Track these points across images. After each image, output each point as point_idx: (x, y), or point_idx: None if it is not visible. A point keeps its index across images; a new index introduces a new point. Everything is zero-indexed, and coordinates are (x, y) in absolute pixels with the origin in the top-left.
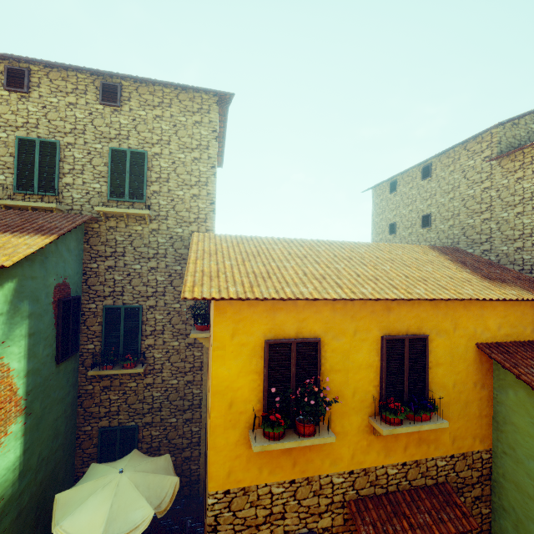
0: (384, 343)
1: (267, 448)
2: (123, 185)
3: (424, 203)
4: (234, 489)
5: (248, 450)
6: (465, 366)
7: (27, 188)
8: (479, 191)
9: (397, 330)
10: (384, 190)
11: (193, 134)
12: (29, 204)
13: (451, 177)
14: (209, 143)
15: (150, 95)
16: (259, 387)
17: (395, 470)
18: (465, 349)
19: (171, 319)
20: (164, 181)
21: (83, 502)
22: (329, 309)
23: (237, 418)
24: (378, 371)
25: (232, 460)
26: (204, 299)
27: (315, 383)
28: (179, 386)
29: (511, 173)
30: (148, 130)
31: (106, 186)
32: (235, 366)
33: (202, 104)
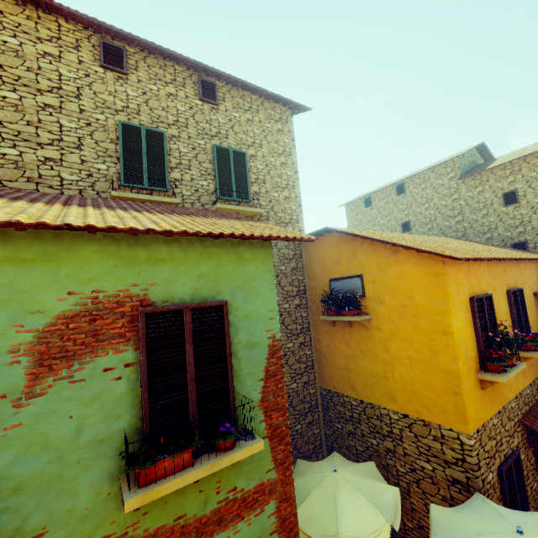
0: (511, 294)
1: (508, 378)
2: (229, 184)
3: (401, 213)
4: (480, 427)
5: (479, 391)
6: (533, 309)
7: (136, 180)
8: (450, 201)
9: (509, 286)
10: (358, 205)
11: (278, 141)
12: (152, 198)
13: (424, 192)
14: (290, 150)
15: (241, 99)
16: (473, 337)
17: (528, 390)
18: (530, 297)
19: (284, 320)
20: (262, 182)
21: (334, 507)
22: (486, 272)
23: (470, 365)
24: (509, 317)
25: (474, 402)
26: (466, 260)
27: (494, 328)
28: (299, 389)
29: (474, 188)
30: (243, 132)
31: (213, 184)
32: (461, 321)
33: (281, 114)
